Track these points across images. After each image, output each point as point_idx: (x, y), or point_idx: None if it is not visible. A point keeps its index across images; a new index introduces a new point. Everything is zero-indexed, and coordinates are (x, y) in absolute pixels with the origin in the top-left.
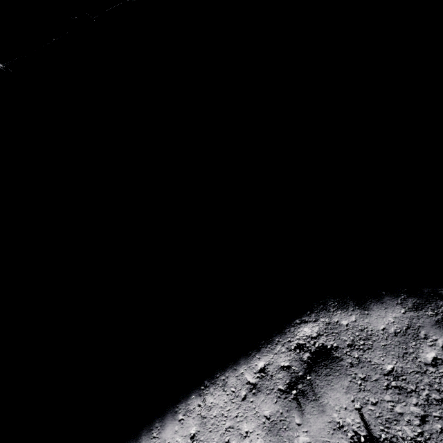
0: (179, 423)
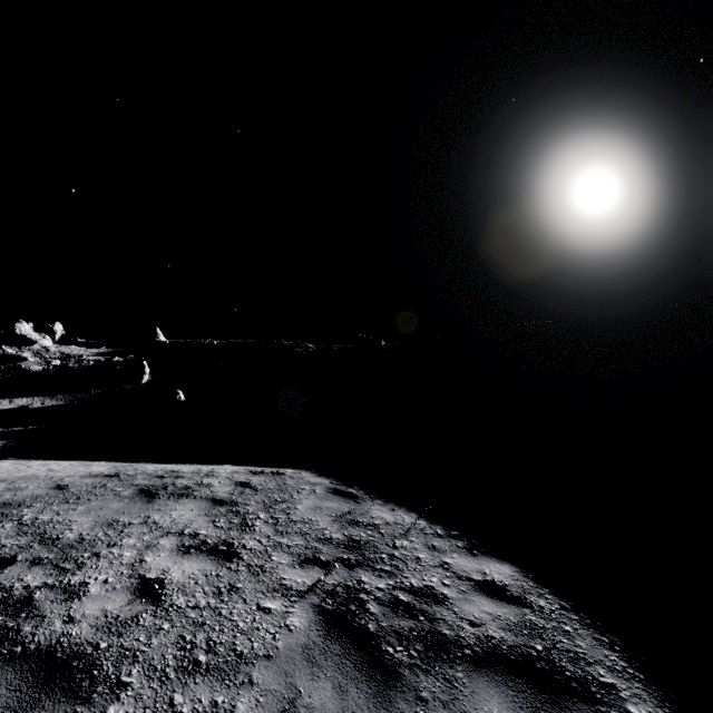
0: (217, 466)
